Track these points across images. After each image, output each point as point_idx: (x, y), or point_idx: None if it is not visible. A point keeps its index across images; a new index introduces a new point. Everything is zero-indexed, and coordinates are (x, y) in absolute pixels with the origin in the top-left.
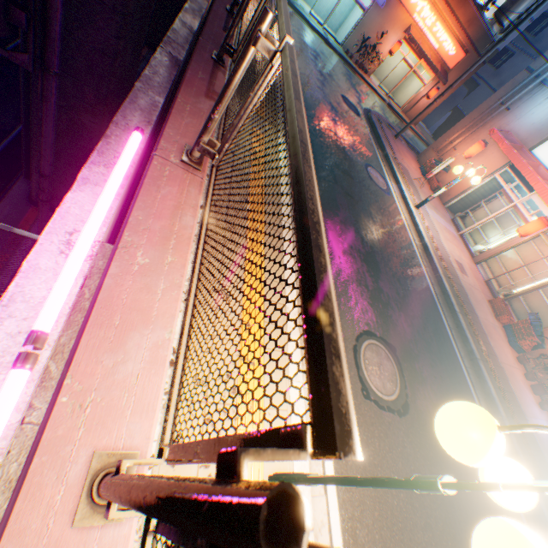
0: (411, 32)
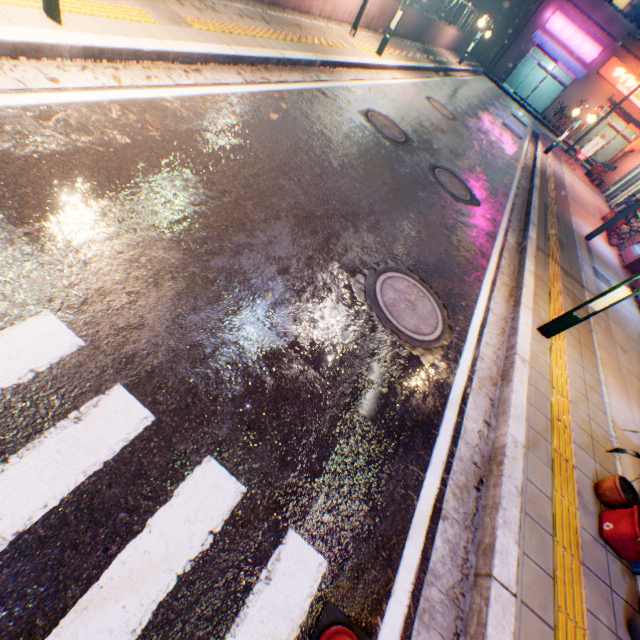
0: (613, 100)
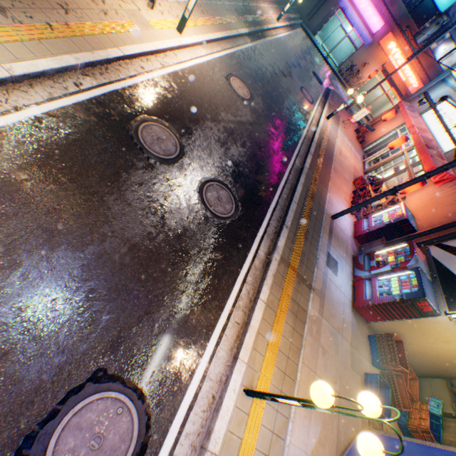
0: (385, 67)
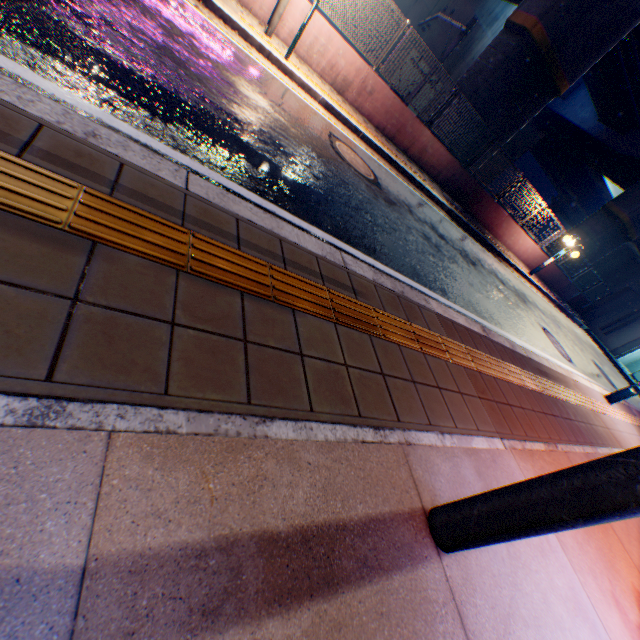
0: None
